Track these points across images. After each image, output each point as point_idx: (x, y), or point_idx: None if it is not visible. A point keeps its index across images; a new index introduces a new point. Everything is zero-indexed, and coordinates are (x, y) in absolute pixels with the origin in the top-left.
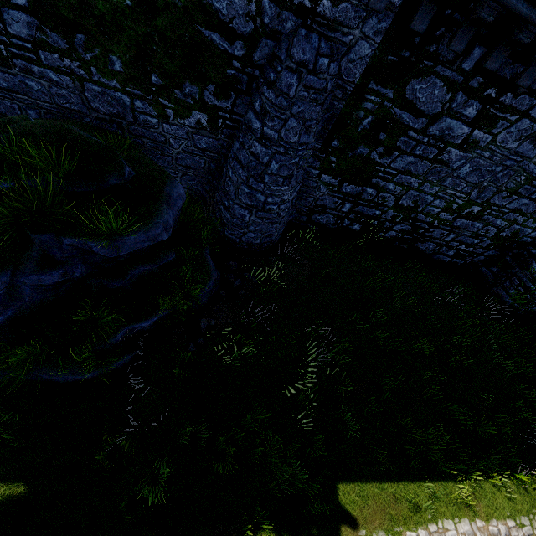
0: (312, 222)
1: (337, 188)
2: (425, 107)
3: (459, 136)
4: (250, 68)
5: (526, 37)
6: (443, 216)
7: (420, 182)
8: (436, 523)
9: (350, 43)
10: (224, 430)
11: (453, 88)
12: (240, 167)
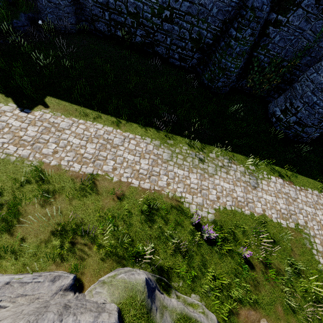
0: (97, 30)
1: None
2: None
3: None
4: None
5: None
6: (155, 21)
7: None
8: (93, 122)
9: None
10: (2, 67)
11: None
12: None
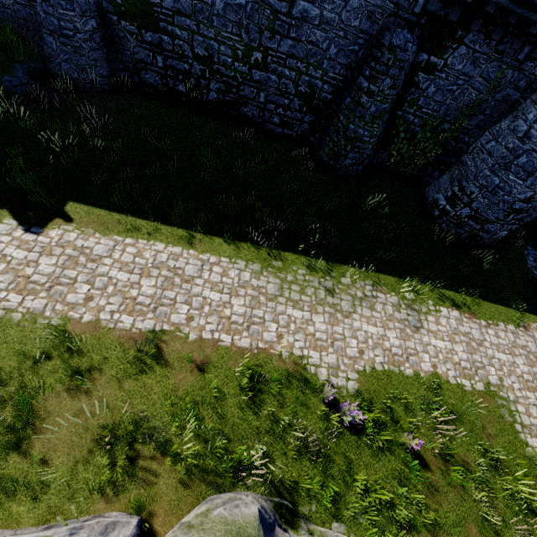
0: (145, 83)
1: (140, 37)
2: None
3: None
4: None
5: None
6: (239, 68)
7: (197, 25)
8: (149, 241)
9: None
10: None
11: None
12: None
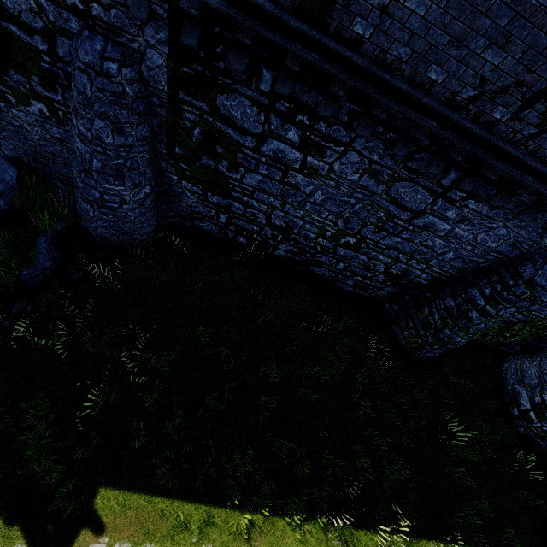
0: (198, 228)
1: (204, 196)
2: (246, 125)
3: (295, 160)
4: (61, 63)
5: (293, 64)
6: (322, 242)
7: (282, 203)
8: None
9: (140, 50)
10: None
11: (263, 109)
12: (75, 160)
